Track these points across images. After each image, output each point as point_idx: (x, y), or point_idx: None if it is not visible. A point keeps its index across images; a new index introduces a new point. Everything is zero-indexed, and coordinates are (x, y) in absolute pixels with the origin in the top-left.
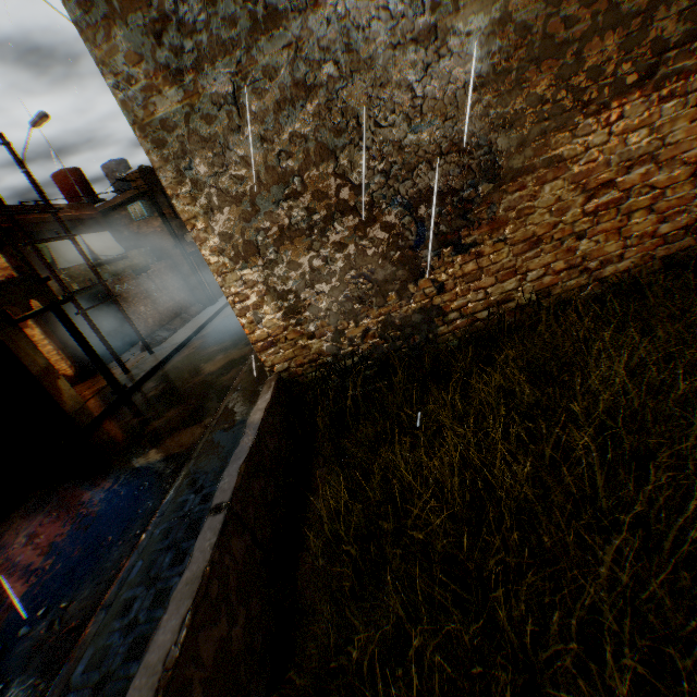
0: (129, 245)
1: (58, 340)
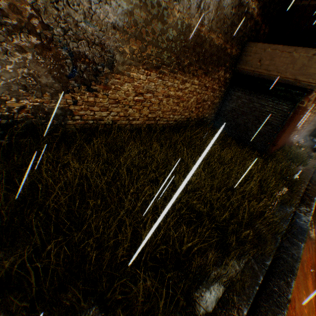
0: None
1: None
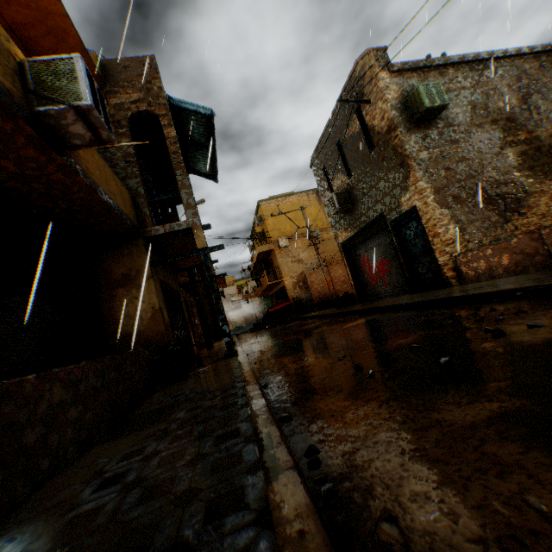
0: None
1: None
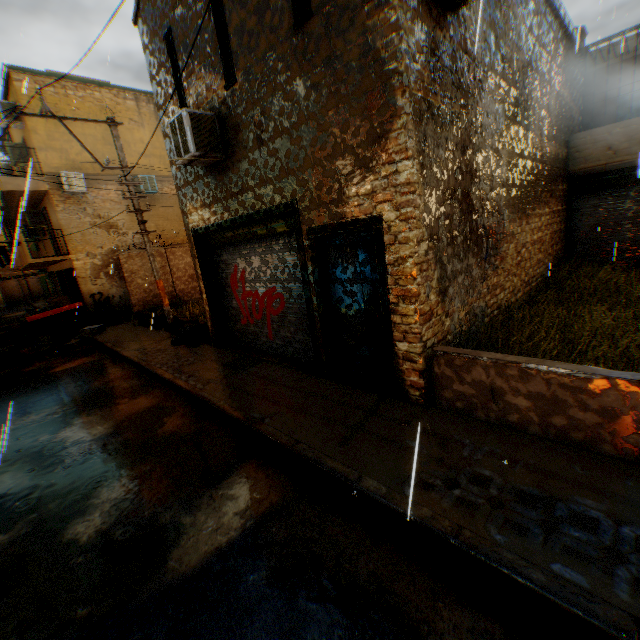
0: None
1: None
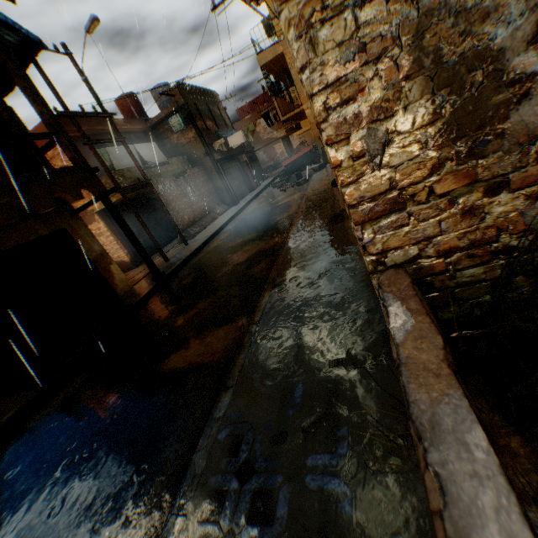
0: (170, 155)
1: (116, 232)
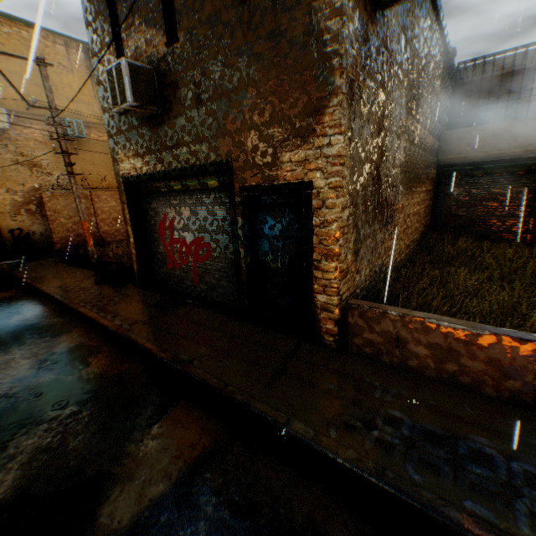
0: None
1: None
